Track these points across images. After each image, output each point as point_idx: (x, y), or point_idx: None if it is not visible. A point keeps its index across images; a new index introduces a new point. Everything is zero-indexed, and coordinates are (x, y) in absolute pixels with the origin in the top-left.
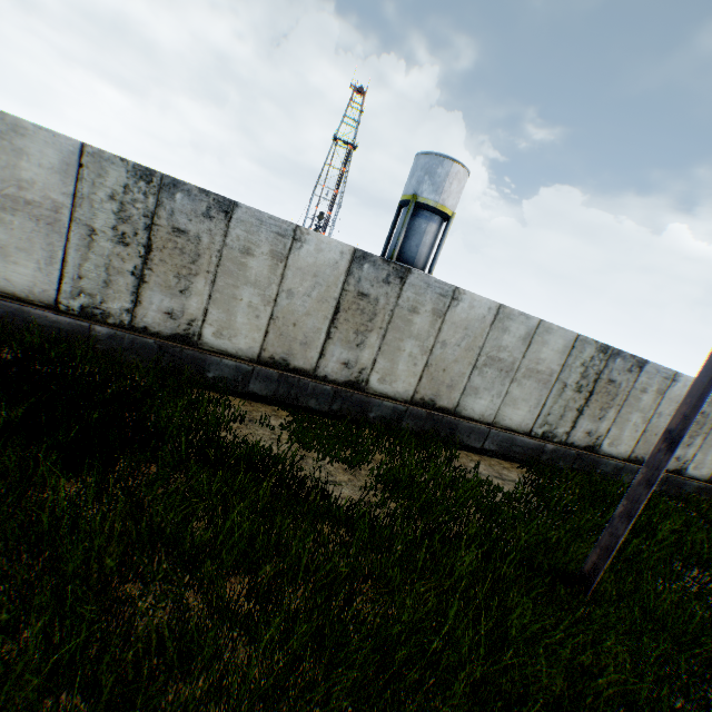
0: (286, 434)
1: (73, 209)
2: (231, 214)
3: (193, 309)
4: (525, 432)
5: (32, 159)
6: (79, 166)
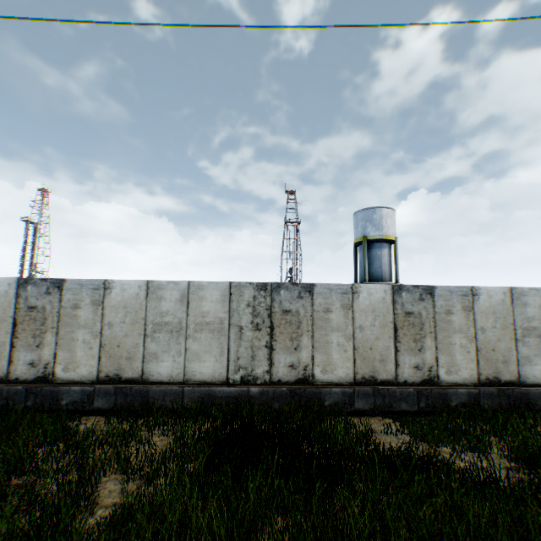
0: (406, 436)
1: (229, 319)
2: (312, 291)
3: (304, 359)
4: None
5: (207, 299)
6: (229, 294)
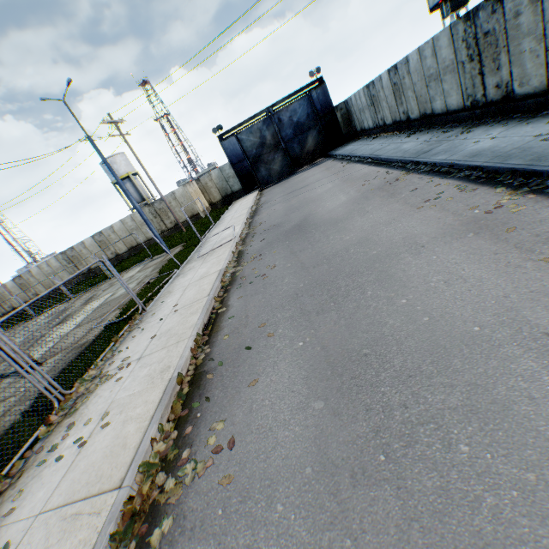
0: None
1: None
2: None
3: (11, 304)
4: (73, 279)
5: None
6: None
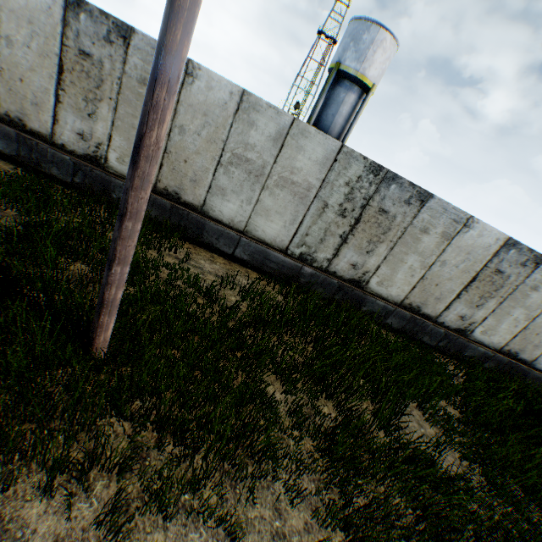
0: None
1: None
2: None
3: None
4: (281, 248)
5: None
6: None
